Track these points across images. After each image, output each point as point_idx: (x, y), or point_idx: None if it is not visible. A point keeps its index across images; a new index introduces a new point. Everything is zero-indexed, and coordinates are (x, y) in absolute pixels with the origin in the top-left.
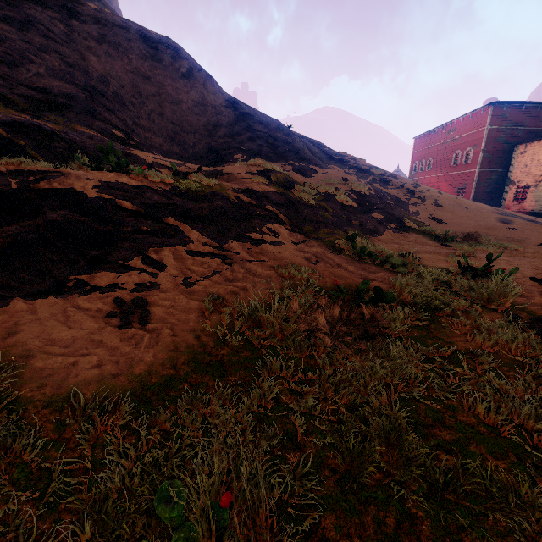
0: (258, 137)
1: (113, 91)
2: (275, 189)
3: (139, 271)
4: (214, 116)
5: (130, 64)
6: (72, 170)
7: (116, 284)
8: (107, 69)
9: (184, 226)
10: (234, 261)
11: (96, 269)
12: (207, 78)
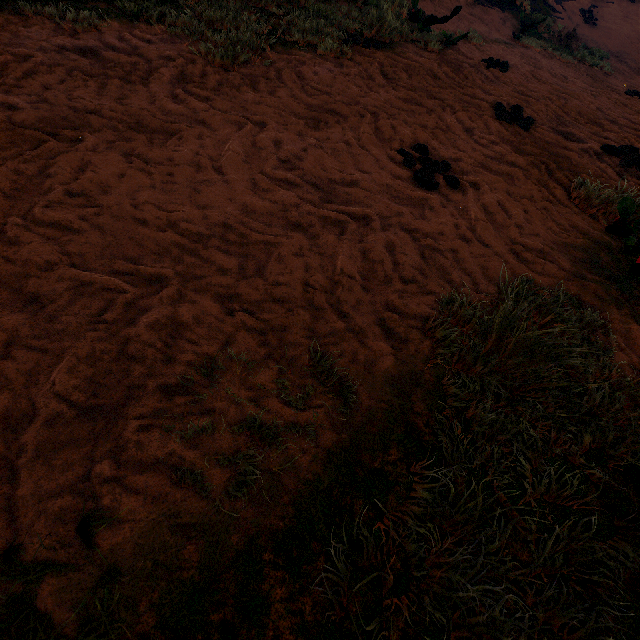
0: None
1: None
2: None
3: None
4: None
5: None
6: None
7: None
8: None
9: None
10: None
11: None
12: None
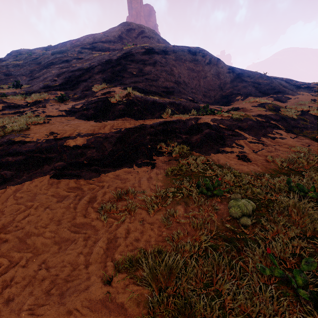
0: (248, 85)
1: (182, 80)
2: (271, 112)
3: (236, 147)
4: (223, 79)
5: (186, 66)
6: (201, 116)
7: (233, 151)
8: (179, 71)
9: (241, 132)
10: (267, 145)
11: (224, 147)
12: (218, 60)
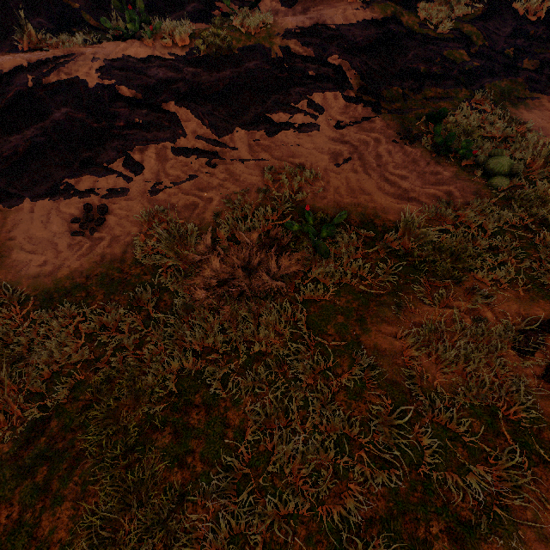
0: None
1: None
2: (377, 12)
3: (117, 175)
4: None
5: None
6: (84, 49)
7: (93, 189)
8: None
9: (184, 112)
10: (223, 160)
11: (84, 173)
12: None
